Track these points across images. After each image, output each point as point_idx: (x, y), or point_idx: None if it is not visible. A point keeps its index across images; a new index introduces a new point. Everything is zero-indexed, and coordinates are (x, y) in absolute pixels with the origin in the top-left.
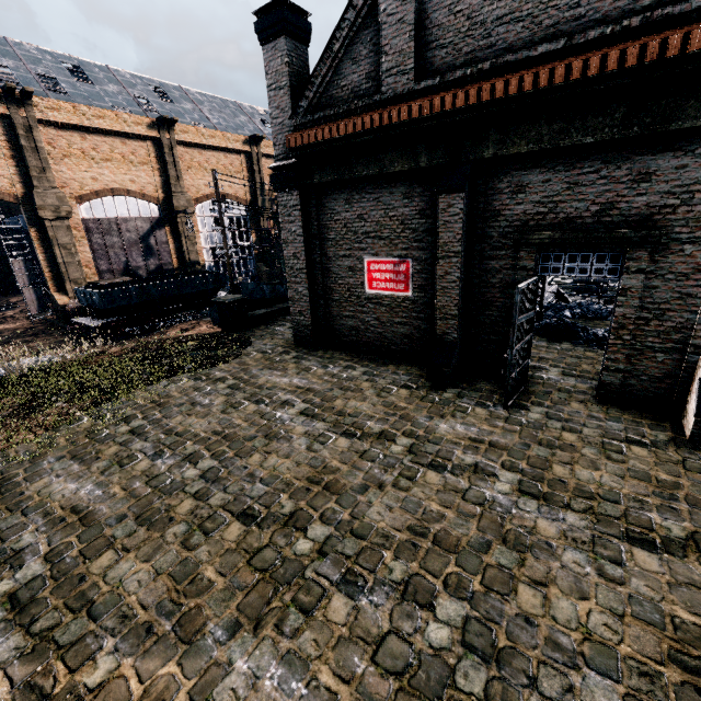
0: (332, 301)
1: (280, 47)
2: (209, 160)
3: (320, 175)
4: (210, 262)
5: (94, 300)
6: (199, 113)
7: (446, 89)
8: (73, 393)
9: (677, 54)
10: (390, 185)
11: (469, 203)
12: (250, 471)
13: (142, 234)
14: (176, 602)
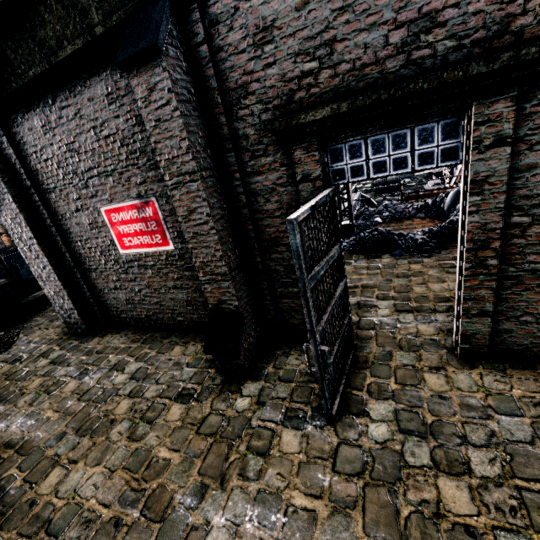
0: (90, 272)
1: None
2: None
3: None
4: None
5: None
6: None
7: None
8: None
9: None
10: (83, 87)
11: (188, 81)
12: None
13: None
14: None
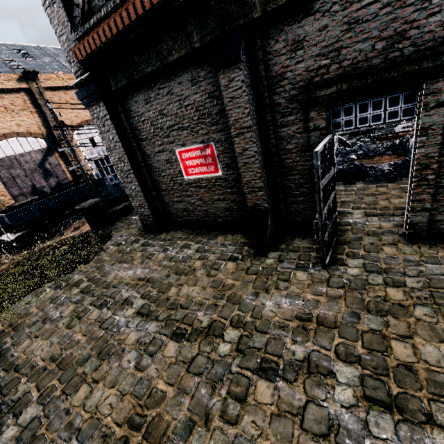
0: (162, 191)
1: None
2: (74, 97)
3: (115, 82)
4: (96, 171)
5: (6, 221)
6: (57, 63)
7: None
8: None
9: None
10: (176, 76)
11: (249, 73)
12: (70, 419)
13: (39, 162)
14: None
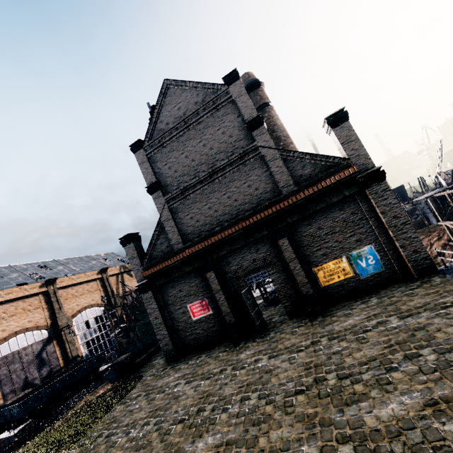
0: (179, 331)
1: (132, 246)
2: (78, 290)
3: (159, 282)
4: (86, 352)
5: (13, 413)
6: (68, 268)
7: (194, 244)
8: (56, 447)
9: (245, 226)
10: (187, 275)
11: (216, 272)
12: (174, 411)
13: (37, 353)
14: (170, 451)
